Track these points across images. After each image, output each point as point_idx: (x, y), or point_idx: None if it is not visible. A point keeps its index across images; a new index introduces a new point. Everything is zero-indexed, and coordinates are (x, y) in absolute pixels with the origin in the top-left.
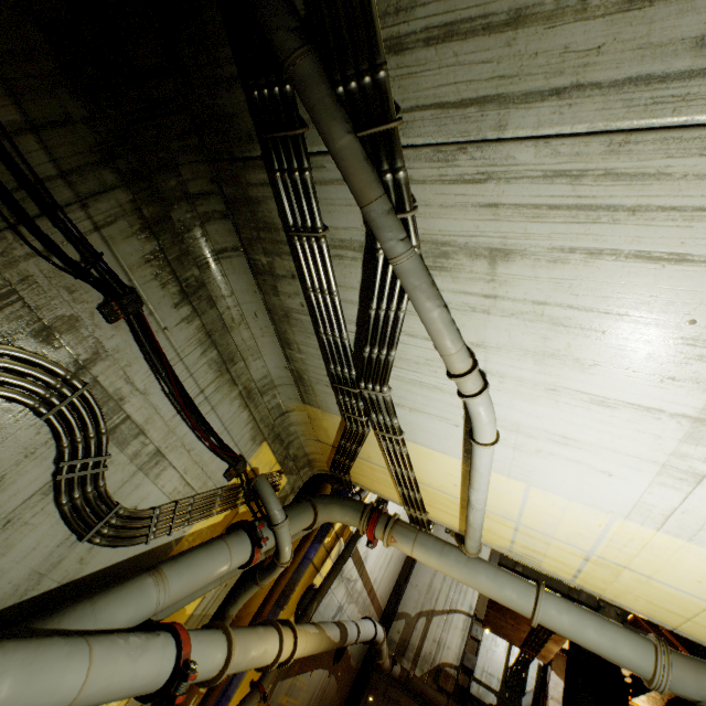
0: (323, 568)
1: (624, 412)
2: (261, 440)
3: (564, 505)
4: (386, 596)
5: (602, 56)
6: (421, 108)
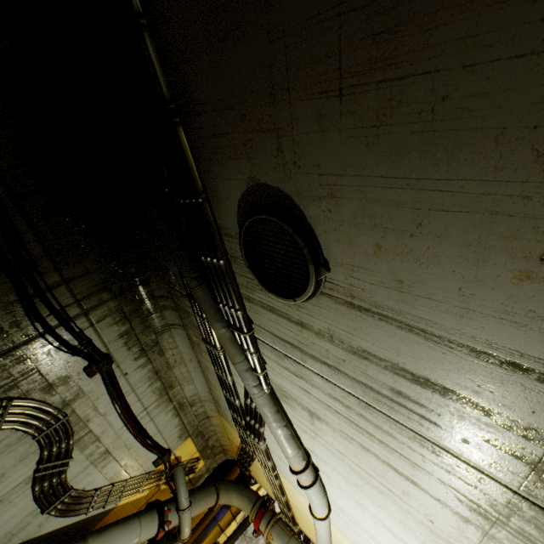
0: (228, 529)
1: None
2: (187, 436)
3: None
4: None
5: (346, 364)
6: (264, 328)
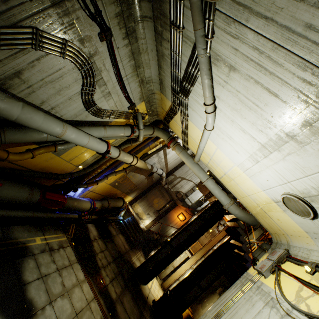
0: (152, 150)
1: (247, 136)
2: (142, 100)
3: (224, 157)
4: (171, 168)
5: (282, 12)
6: None
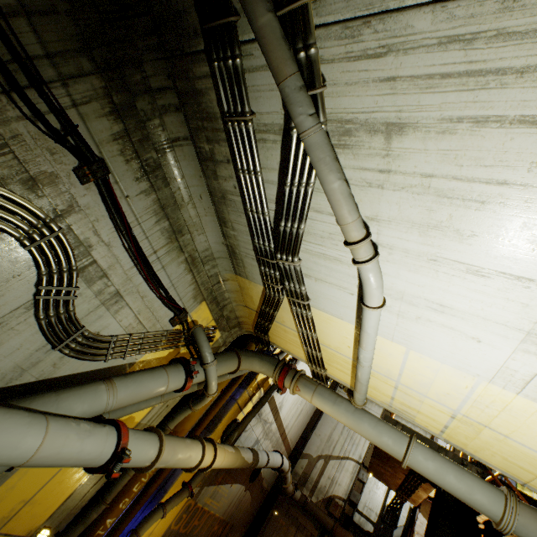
0: (246, 408)
1: (496, 281)
2: (201, 300)
3: (437, 368)
4: (295, 439)
5: None
6: None
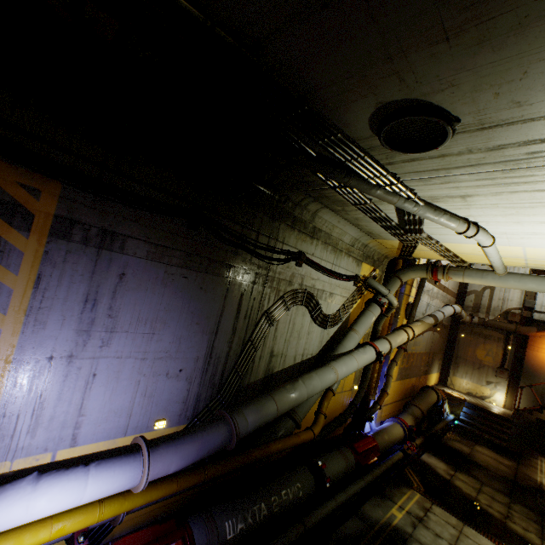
0: (411, 293)
1: None
2: (361, 263)
3: None
4: (456, 286)
5: (486, 159)
6: (407, 173)
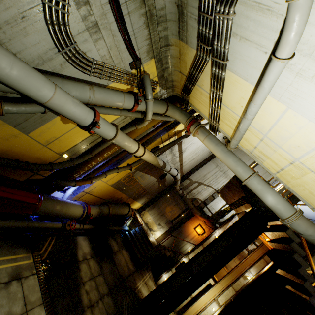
0: (165, 143)
1: None
2: (152, 57)
3: (302, 125)
4: (186, 171)
5: None
6: None
